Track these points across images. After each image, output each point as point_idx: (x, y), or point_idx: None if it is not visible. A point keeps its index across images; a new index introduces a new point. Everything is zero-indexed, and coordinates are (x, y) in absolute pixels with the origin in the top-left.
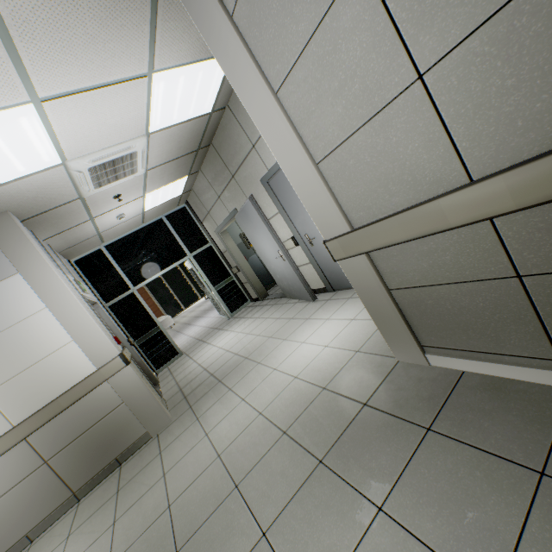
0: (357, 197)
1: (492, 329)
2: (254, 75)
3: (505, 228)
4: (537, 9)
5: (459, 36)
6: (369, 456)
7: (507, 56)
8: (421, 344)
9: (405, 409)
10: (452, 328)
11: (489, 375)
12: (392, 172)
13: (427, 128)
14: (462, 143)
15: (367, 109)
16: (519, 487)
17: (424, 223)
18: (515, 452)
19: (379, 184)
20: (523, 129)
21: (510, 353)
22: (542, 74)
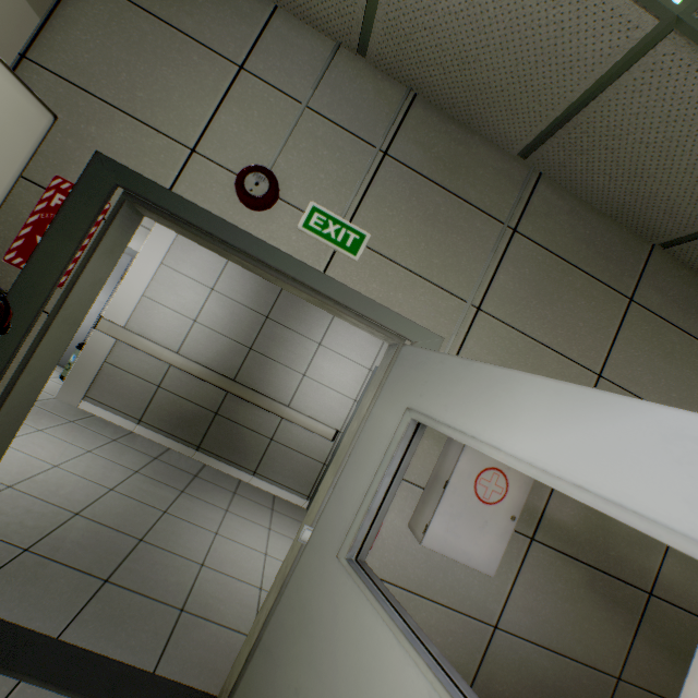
0: (143, 321)
1: (131, 401)
2: (164, 249)
3: (171, 371)
4: (217, 338)
5: (208, 325)
6: (34, 418)
7: (208, 338)
8: (87, 395)
9: (60, 413)
10: (115, 393)
11: (108, 420)
12: (164, 329)
13: (184, 331)
14: (186, 343)
15: (179, 309)
16: (107, 440)
17: (155, 351)
18: (109, 435)
19: (156, 327)
20: (197, 353)
21: (127, 413)
22: (208, 347)
